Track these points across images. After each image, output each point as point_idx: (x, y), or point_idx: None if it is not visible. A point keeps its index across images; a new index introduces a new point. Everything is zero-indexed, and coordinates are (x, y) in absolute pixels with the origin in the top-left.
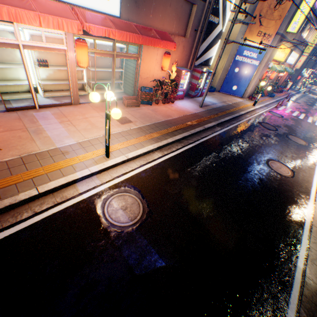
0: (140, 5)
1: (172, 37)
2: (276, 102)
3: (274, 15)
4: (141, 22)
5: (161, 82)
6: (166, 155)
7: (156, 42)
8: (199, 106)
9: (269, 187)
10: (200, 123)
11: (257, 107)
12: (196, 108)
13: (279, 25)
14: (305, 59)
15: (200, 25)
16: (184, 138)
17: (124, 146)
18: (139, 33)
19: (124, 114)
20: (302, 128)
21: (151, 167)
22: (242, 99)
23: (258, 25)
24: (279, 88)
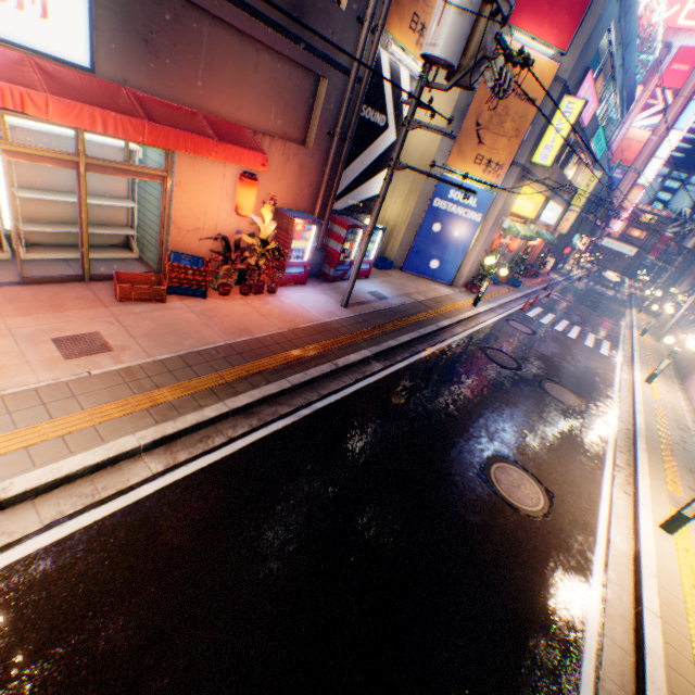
0: (164, 52)
1: (265, 140)
2: (523, 298)
3: (505, 127)
4: (169, 93)
5: (230, 244)
6: (183, 464)
7: (204, 144)
8: (341, 305)
9: (482, 566)
10: (330, 352)
11: (483, 309)
12: (333, 309)
13: (517, 148)
14: (577, 217)
15: (340, 123)
16: (269, 399)
17: (17, 446)
18: (144, 116)
19: (99, 324)
20: (574, 362)
21: (100, 522)
22: (453, 290)
23: (475, 142)
24: (531, 268)
